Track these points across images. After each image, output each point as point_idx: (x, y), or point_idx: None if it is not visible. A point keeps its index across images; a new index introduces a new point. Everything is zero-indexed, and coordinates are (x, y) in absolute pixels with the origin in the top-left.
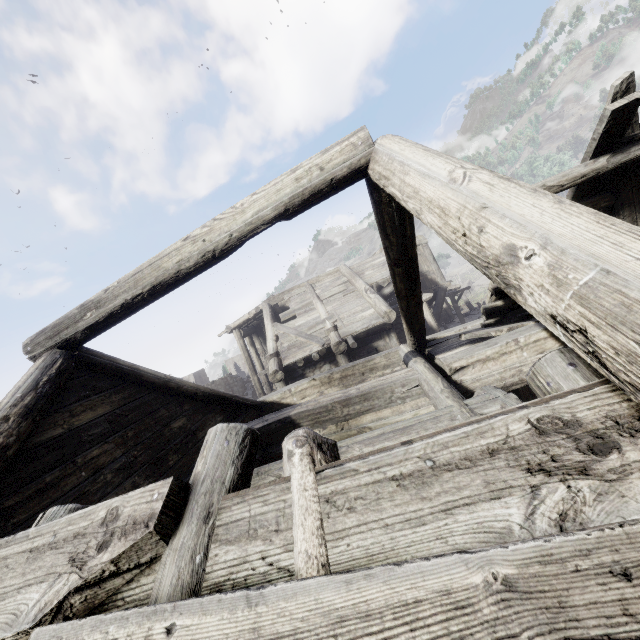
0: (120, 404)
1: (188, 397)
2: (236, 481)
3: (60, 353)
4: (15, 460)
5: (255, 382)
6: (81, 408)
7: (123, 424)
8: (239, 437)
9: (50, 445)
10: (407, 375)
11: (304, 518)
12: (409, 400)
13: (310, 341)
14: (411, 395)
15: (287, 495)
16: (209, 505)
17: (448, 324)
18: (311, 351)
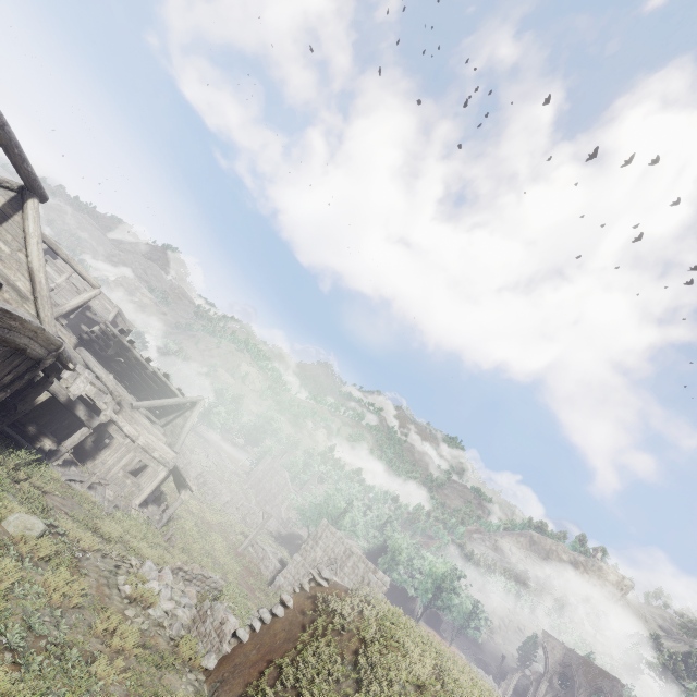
0: None
1: None
2: None
3: None
4: None
5: None
6: None
7: None
8: None
9: None
10: None
11: None
12: None
13: None
14: None
15: None
16: None
17: None
18: None
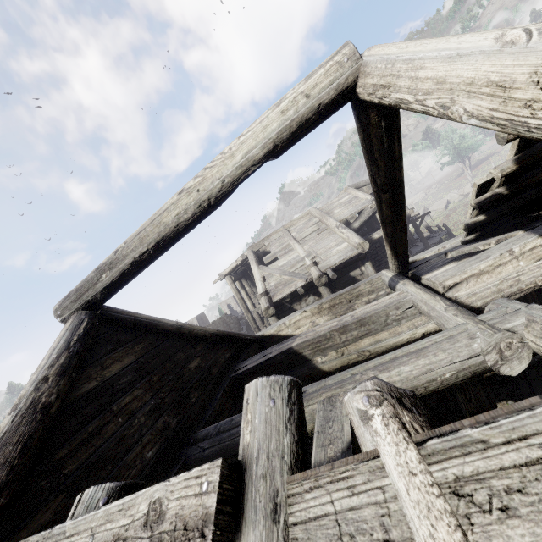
0: (143, 353)
1: (199, 339)
2: (296, 452)
3: (85, 314)
4: (59, 415)
5: (249, 319)
6: (110, 361)
7: (148, 370)
8: (284, 393)
9: (88, 398)
10: (399, 298)
11: (432, 526)
12: (405, 321)
13: (294, 278)
14: (406, 316)
15: (383, 480)
16: (273, 493)
17: (411, 248)
18: (296, 286)
